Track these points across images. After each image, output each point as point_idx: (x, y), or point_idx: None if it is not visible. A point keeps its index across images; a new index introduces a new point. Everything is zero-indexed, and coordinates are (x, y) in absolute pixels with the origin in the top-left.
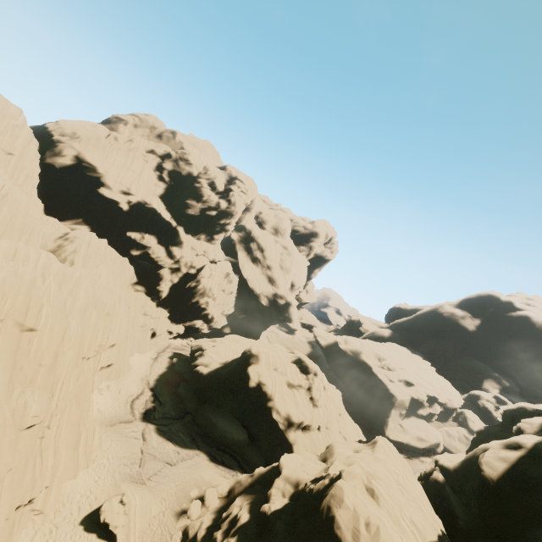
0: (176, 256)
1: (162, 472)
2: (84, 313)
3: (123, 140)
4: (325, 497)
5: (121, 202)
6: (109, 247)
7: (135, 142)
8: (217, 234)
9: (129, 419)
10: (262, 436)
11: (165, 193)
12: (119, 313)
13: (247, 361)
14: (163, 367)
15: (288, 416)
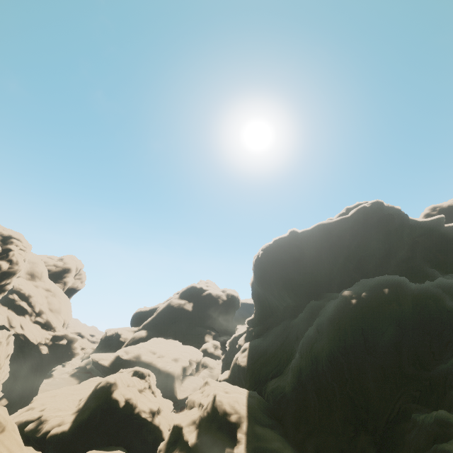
0: None
1: None
2: None
3: None
4: (217, 405)
5: None
6: None
7: None
8: None
9: None
10: (134, 441)
11: None
12: None
13: (109, 391)
14: None
15: (150, 410)
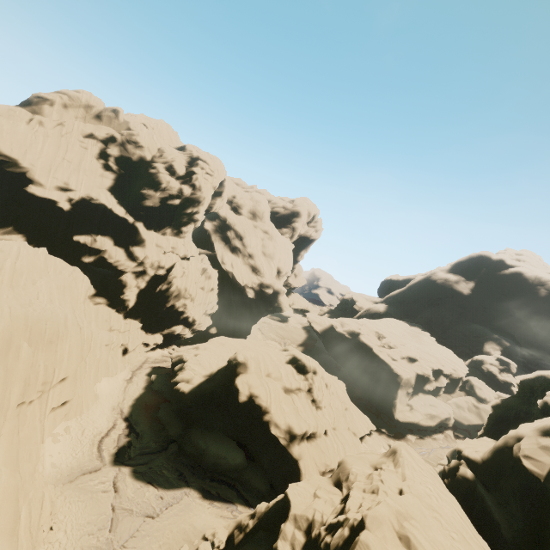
0: (139, 257)
1: (140, 532)
2: (6, 350)
3: (50, 124)
4: None
5: (59, 201)
6: (52, 257)
7: (67, 126)
8: (185, 225)
9: (95, 467)
10: (263, 454)
11: (115, 184)
12: (67, 338)
13: (234, 371)
14: (140, 387)
15: (289, 428)
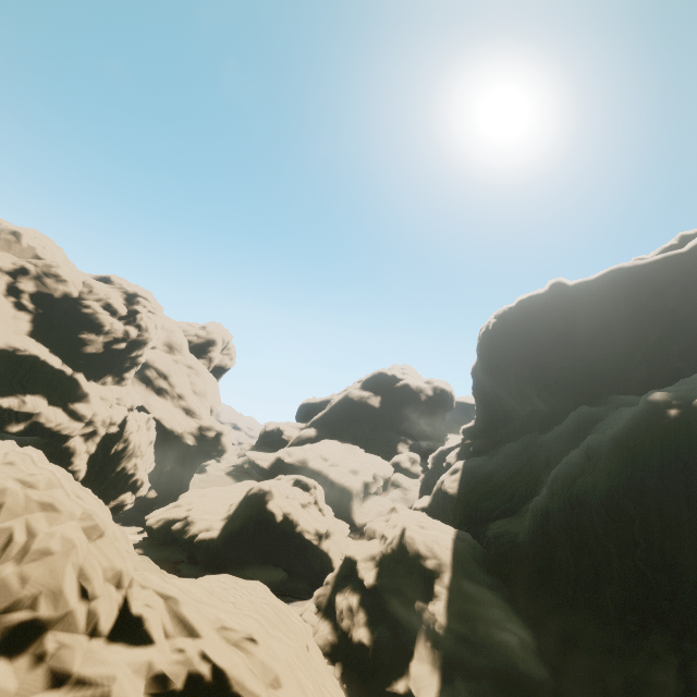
0: (86, 415)
1: None
2: None
3: None
4: (407, 542)
5: None
6: None
7: None
8: (127, 371)
9: None
10: (296, 564)
11: (35, 328)
12: None
13: (263, 500)
14: None
15: (316, 531)
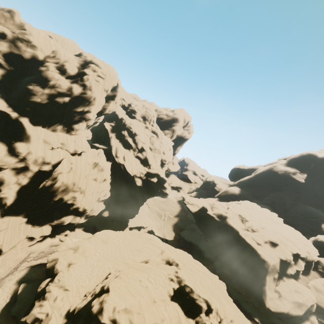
0: (20, 153)
1: None
2: None
3: None
4: None
5: None
6: None
7: None
8: (76, 123)
9: None
10: None
11: (2, 79)
12: None
13: None
14: None
15: None
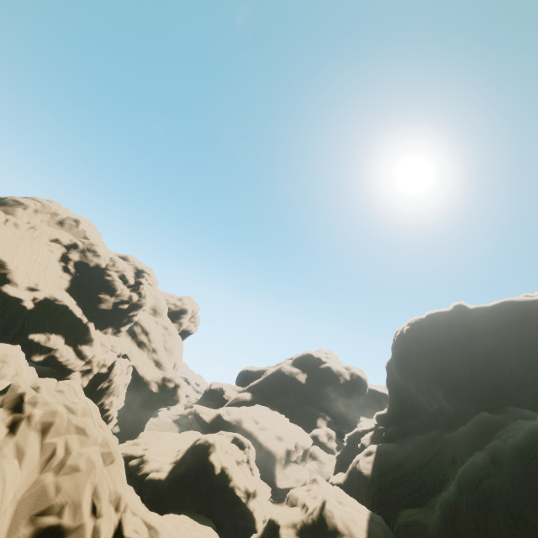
0: (88, 356)
1: None
2: None
3: (24, 227)
4: (326, 515)
5: (26, 300)
6: None
7: (39, 230)
8: (123, 326)
9: None
10: (224, 518)
11: (71, 286)
12: None
13: (207, 451)
14: None
15: (246, 489)
